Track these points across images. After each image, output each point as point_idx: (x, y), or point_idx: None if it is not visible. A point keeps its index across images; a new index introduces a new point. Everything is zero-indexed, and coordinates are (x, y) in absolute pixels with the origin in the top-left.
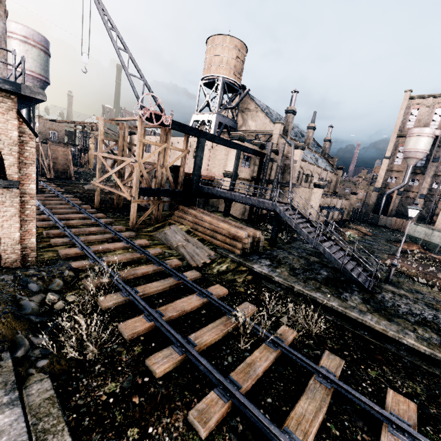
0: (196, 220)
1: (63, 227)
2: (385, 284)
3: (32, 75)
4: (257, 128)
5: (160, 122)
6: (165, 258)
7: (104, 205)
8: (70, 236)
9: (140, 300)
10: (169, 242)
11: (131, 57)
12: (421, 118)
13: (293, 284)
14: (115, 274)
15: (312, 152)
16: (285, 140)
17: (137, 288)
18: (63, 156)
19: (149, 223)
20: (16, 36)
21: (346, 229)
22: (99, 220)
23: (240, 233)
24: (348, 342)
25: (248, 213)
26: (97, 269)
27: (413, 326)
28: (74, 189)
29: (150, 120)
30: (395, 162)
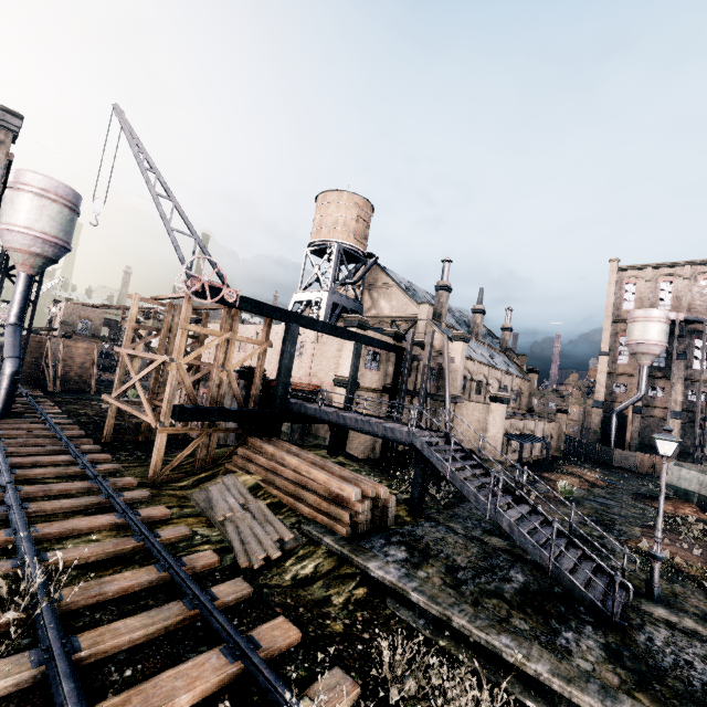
0: (272, 465)
1: (6, 483)
2: (648, 601)
3: (42, 238)
4: (393, 311)
5: (218, 298)
6: (190, 549)
7: (121, 437)
8: (9, 503)
9: (66, 676)
10: (211, 511)
11: (177, 207)
12: (642, 296)
13: (448, 610)
14: (40, 600)
15: (484, 346)
16: (437, 328)
17: (82, 636)
18: (83, 356)
19: (188, 471)
20: (31, 189)
21: (557, 476)
22: (92, 466)
23: (346, 492)
24: None
25: (380, 449)
26: (2, 588)
27: None
28: (82, 410)
29: (202, 295)
30: (619, 361)
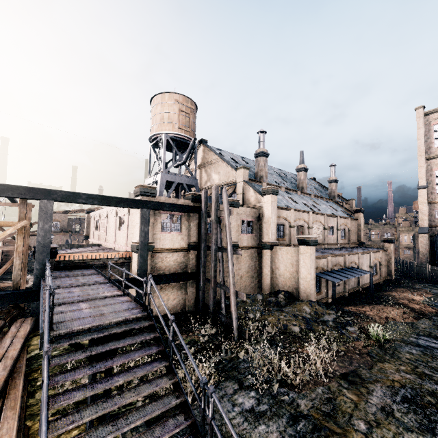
0: None
1: None
2: None
3: None
4: (221, 180)
5: None
6: None
7: None
8: None
9: None
10: None
11: None
12: None
13: None
14: None
15: (311, 197)
16: (251, 187)
17: None
18: None
19: None
20: None
21: (378, 308)
22: None
23: None
24: None
25: (195, 301)
26: None
27: None
28: None
29: None
30: (437, 191)
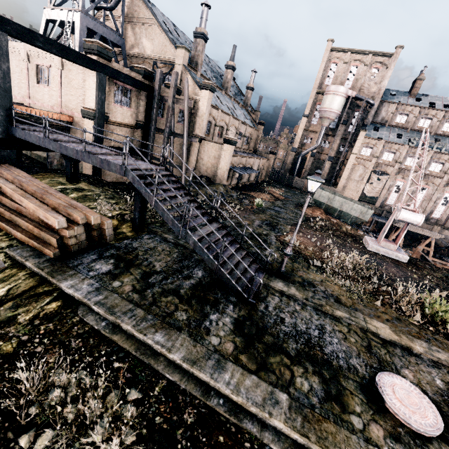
0: None
1: None
2: (275, 279)
3: None
4: (154, 52)
5: None
6: None
7: None
8: None
9: None
10: None
11: None
12: (338, 75)
13: (119, 319)
14: None
15: (231, 100)
16: (191, 75)
17: None
18: None
19: None
20: None
21: (258, 194)
22: None
23: (50, 221)
24: (177, 448)
25: None
26: None
27: (291, 370)
28: None
29: None
30: (312, 122)
